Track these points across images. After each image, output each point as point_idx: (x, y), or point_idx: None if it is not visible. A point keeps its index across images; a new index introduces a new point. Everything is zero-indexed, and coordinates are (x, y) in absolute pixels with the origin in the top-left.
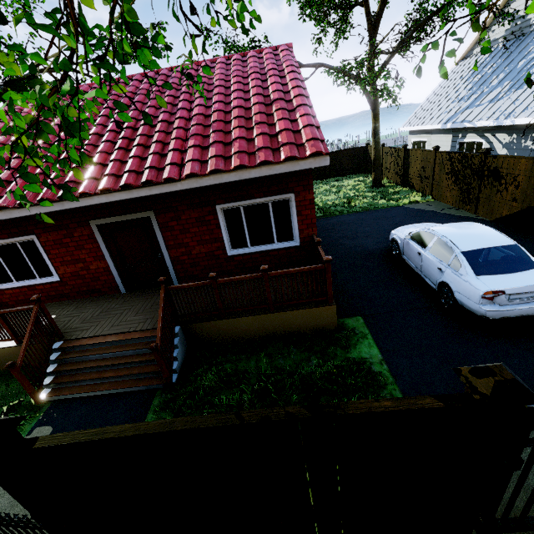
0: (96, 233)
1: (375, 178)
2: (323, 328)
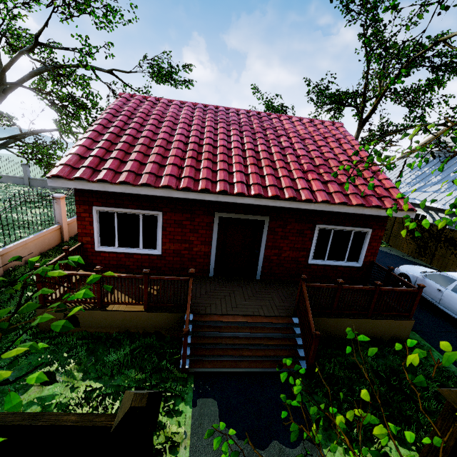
0: (215, 222)
1: None
2: (398, 337)
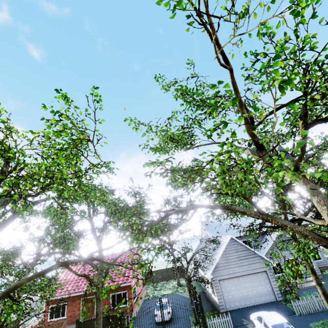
0: (81, 301)
1: (177, 281)
2: None
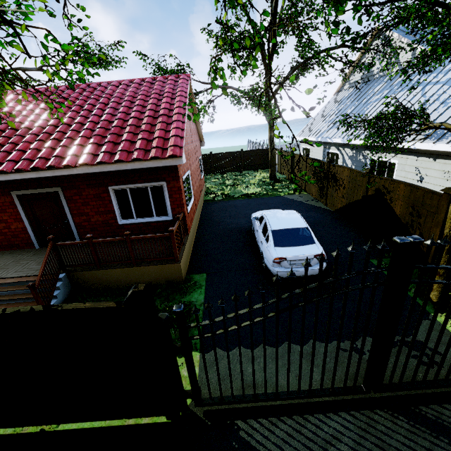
0: (16, 201)
1: (271, 174)
2: (173, 280)
